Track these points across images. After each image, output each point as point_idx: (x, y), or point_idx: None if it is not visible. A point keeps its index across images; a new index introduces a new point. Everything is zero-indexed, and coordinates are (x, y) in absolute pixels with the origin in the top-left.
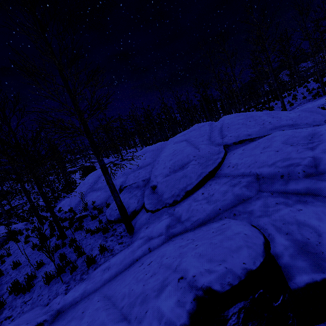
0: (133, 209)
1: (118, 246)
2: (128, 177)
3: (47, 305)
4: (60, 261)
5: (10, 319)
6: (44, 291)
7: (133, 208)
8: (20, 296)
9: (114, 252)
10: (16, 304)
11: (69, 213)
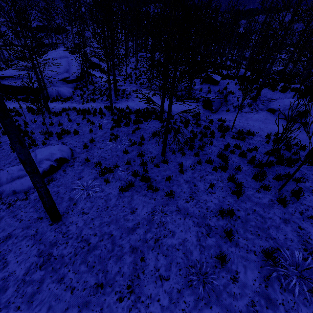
0: None
1: None
2: None
3: None
4: None
5: None
6: None
7: None
8: None
9: None
10: None
11: None
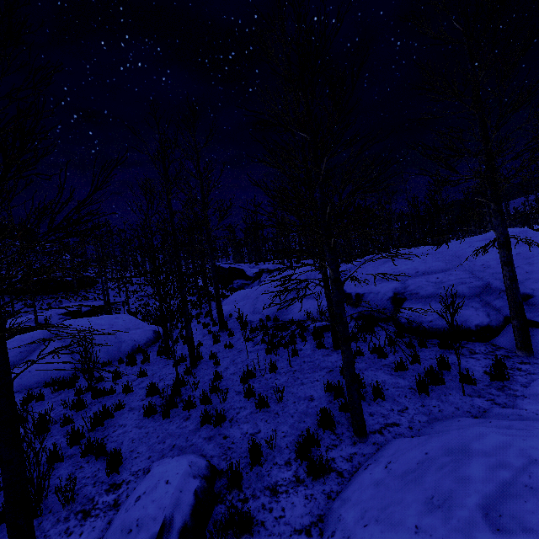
0: (481, 323)
1: (528, 366)
2: (406, 282)
3: (477, 418)
4: (395, 370)
5: (402, 427)
6: (427, 401)
7: (481, 322)
8: (366, 403)
9: (533, 372)
10: (377, 411)
11: (268, 322)
